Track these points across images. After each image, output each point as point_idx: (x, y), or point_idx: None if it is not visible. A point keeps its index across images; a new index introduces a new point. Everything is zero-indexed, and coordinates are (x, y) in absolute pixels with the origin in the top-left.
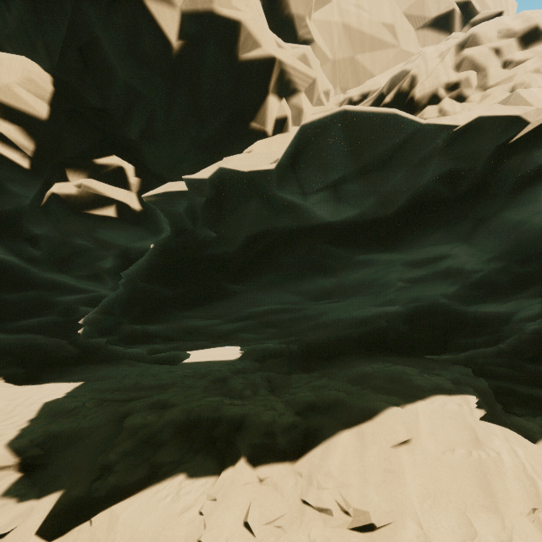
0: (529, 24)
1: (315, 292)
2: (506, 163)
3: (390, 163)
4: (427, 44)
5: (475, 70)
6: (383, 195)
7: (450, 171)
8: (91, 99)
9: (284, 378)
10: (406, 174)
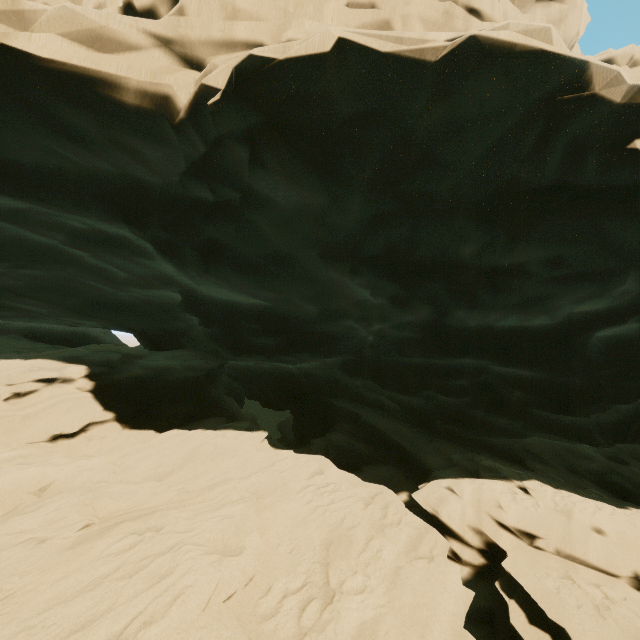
0: None
1: None
2: None
3: None
4: None
5: None
6: None
7: None
8: None
9: None
10: None
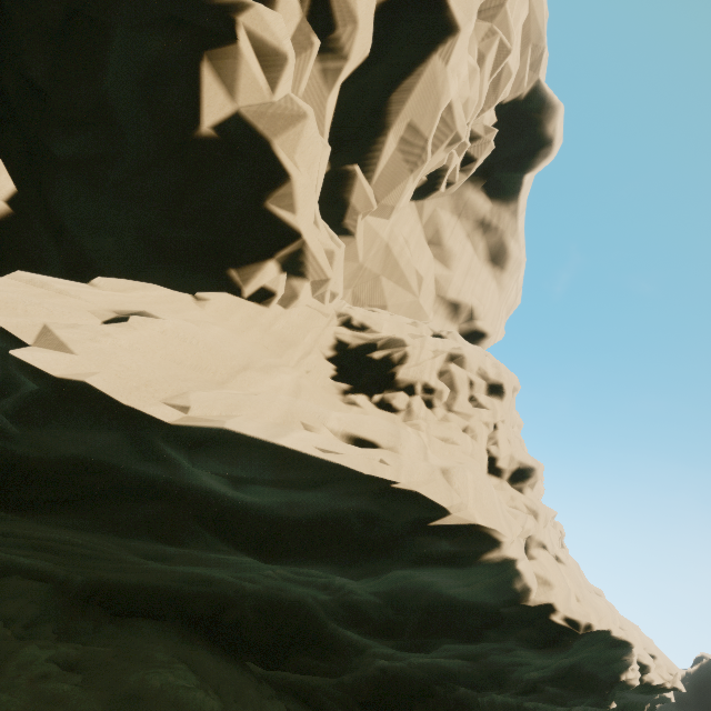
0: (499, 379)
1: (147, 550)
2: (420, 537)
3: (316, 488)
4: (438, 312)
5: (451, 387)
6: (295, 499)
7: (372, 513)
8: (34, 65)
9: (6, 646)
10: (329, 495)
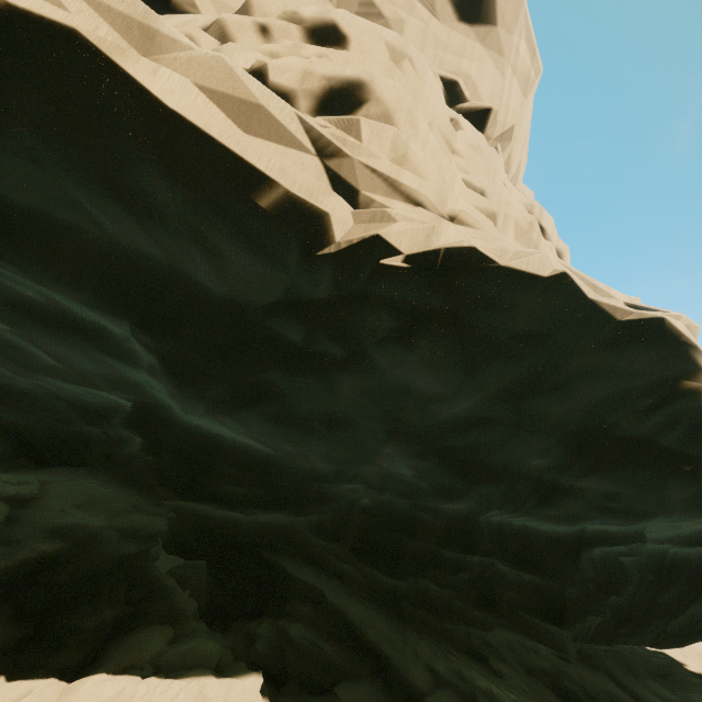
0: (323, 15)
1: None
2: None
3: None
4: None
5: (223, 41)
6: None
7: None
8: None
9: None
10: None
